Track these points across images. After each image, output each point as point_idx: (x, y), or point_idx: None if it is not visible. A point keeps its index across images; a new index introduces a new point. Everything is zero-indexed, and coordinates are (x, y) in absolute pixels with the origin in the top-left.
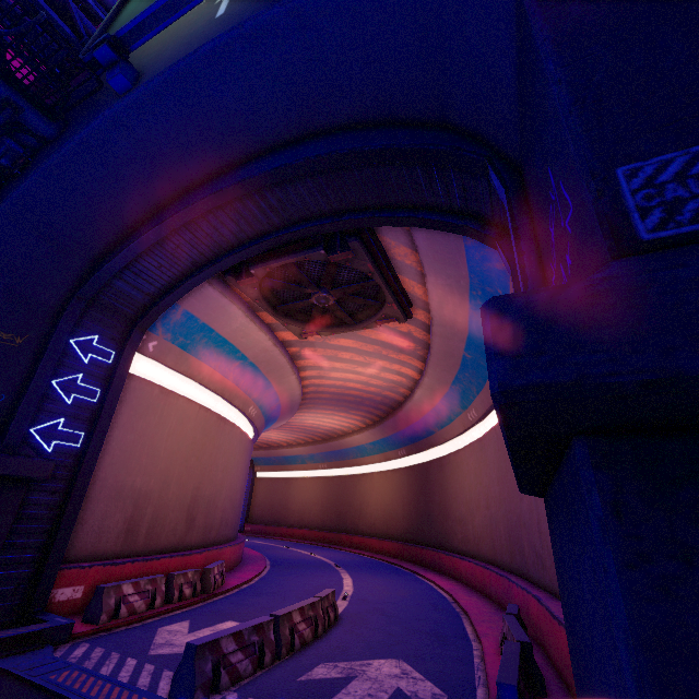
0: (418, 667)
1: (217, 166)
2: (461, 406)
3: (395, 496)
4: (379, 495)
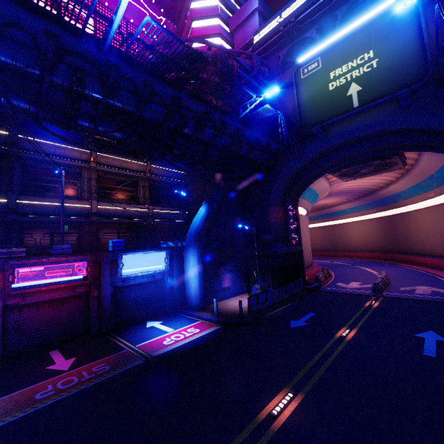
0: (433, 287)
1: (341, 145)
2: (422, 191)
3: (370, 232)
4: (358, 232)
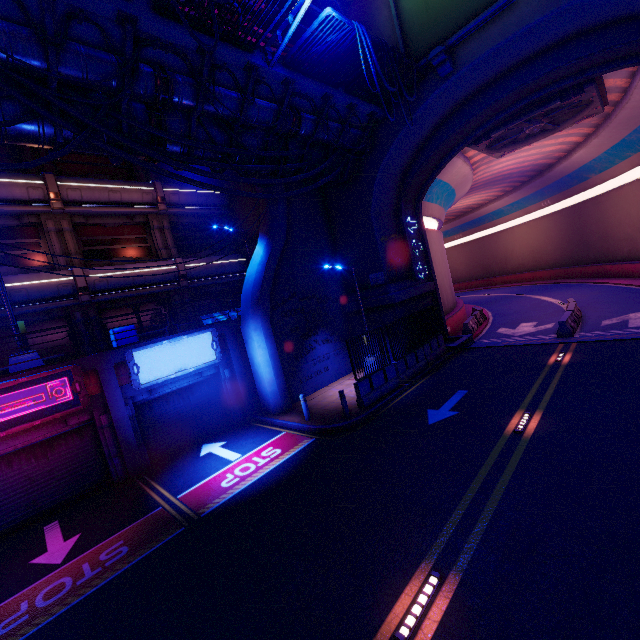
0: None
1: (488, 83)
2: (631, 151)
3: (542, 238)
4: (523, 242)
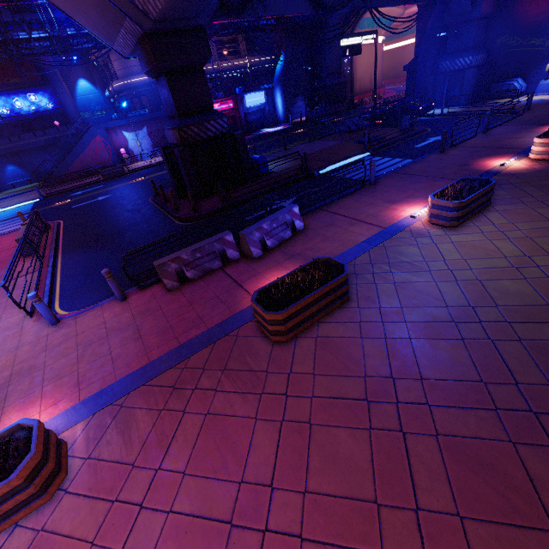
0: None
1: None
2: None
3: None
4: None
